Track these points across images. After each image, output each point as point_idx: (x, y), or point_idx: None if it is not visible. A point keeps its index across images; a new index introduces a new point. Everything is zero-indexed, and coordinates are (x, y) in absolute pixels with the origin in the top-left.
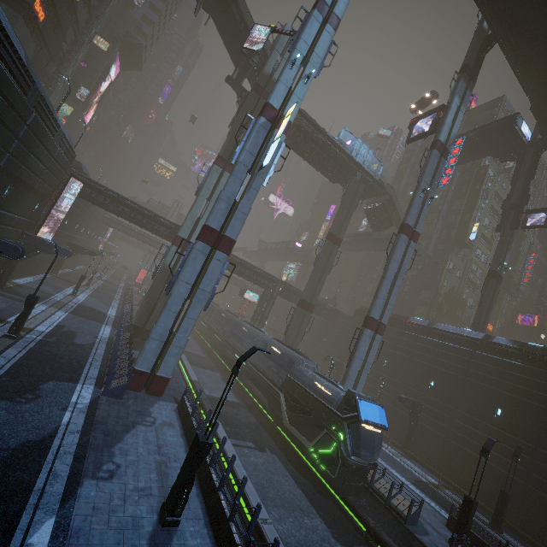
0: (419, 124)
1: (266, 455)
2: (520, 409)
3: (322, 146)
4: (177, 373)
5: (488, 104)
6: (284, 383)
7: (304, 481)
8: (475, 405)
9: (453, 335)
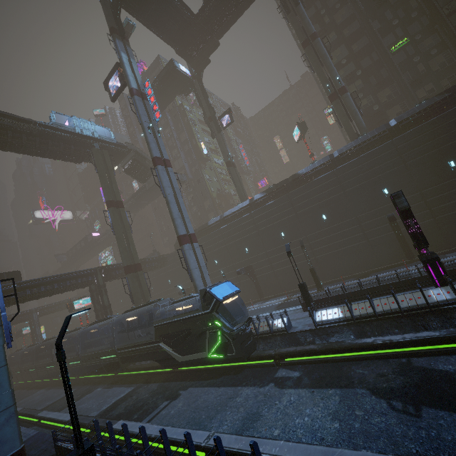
0: (111, 83)
1: (182, 397)
2: (289, 224)
3: (41, 135)
4: (40, 435)
5: (154, 64)
6: (156, 334)
7: (221, 379)
8: (272, 241)
9: (236, 213)
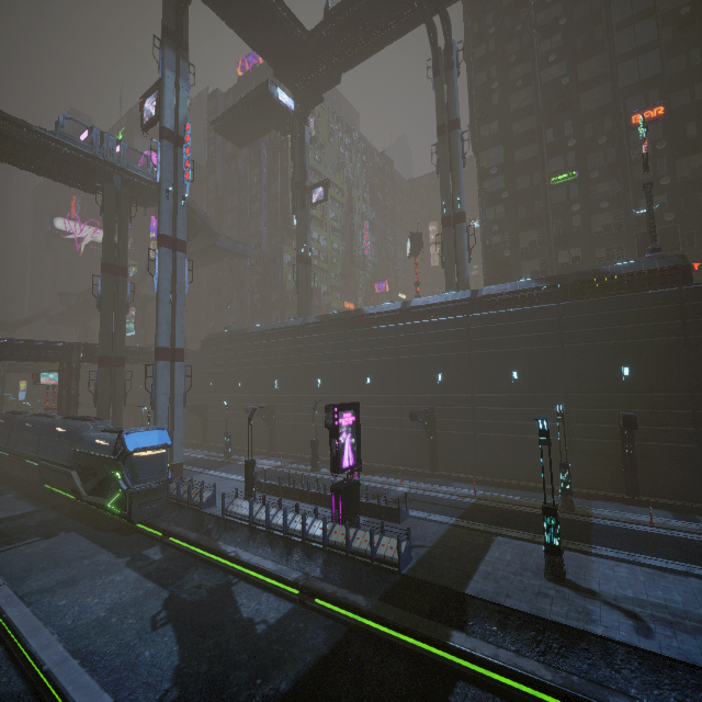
0: (147, 105)
1: (56, 539)
2: (330, 372)
3: (36, 146)
4: None
5: None
6: (73, 459)
7: (107, 535)
8: (306, 384)
9: (280, 330)
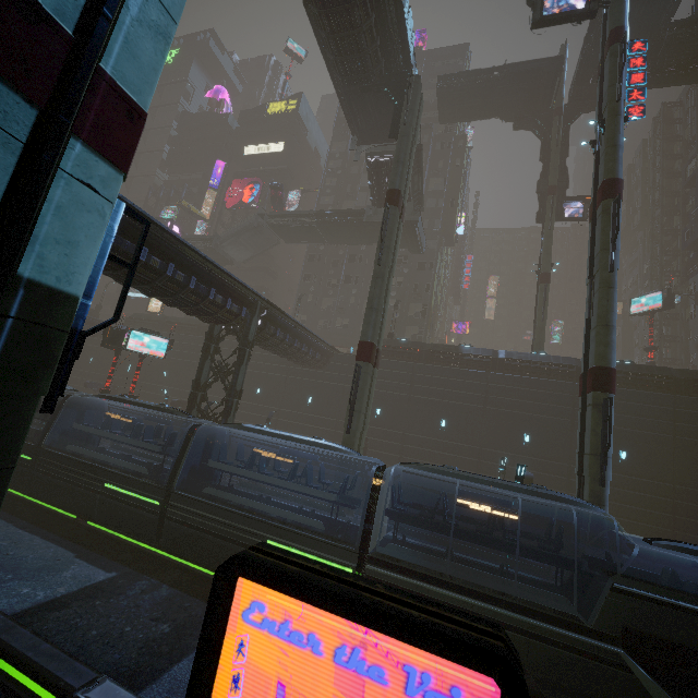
0: None
1: None
2: (646, 446)
3: None
4: None
5: (451, 50)
6: (612, 614)
7: None
8: None
9: (538, 365)
